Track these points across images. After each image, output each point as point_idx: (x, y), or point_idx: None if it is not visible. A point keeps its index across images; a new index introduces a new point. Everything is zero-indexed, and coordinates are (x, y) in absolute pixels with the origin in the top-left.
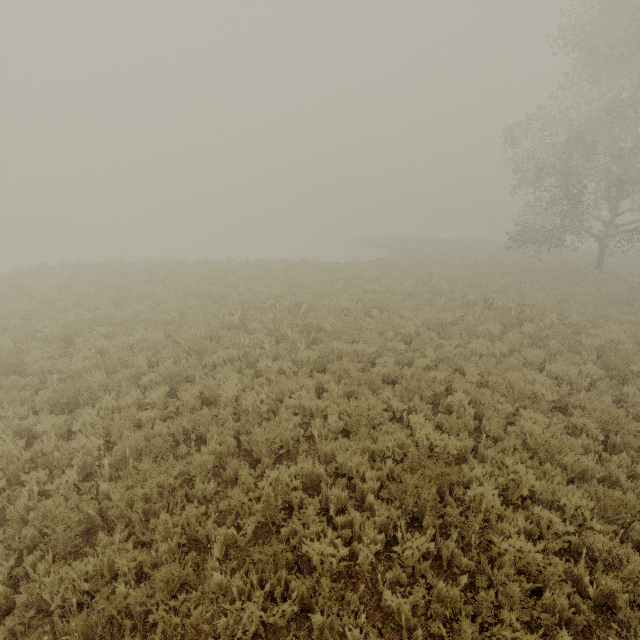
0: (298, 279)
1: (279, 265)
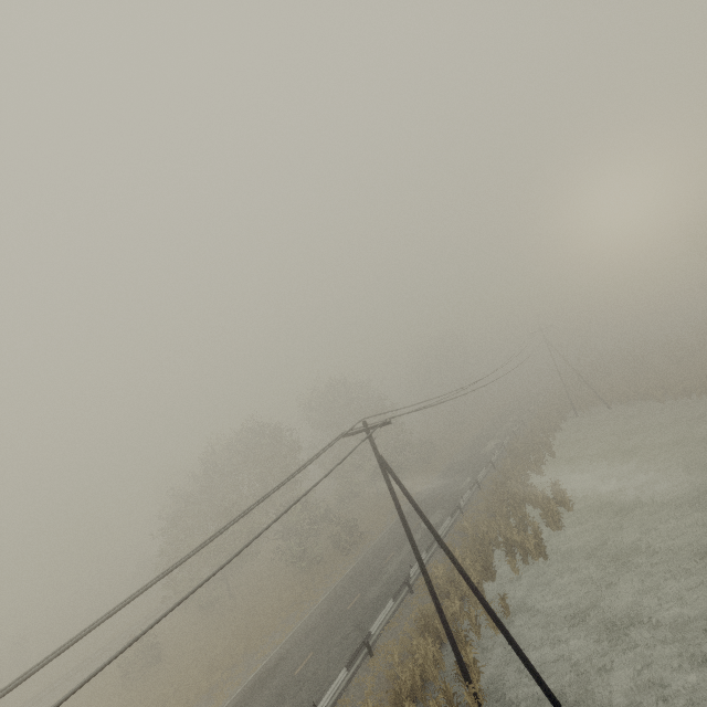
0: None
1: None
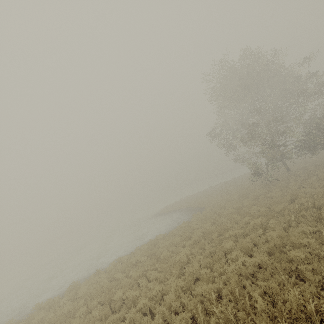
0: (176, 259)
1: (141, 254)
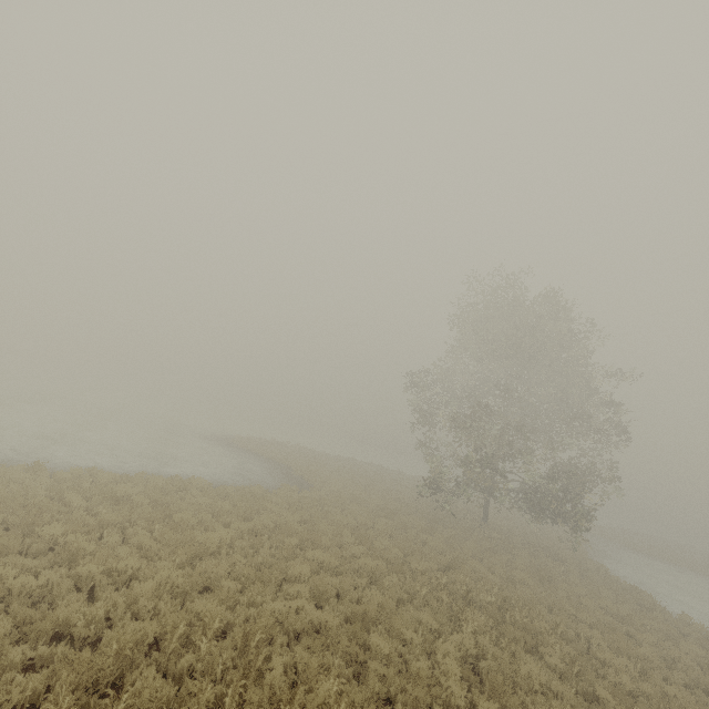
0: (199, 536)
1: (142, 489)
